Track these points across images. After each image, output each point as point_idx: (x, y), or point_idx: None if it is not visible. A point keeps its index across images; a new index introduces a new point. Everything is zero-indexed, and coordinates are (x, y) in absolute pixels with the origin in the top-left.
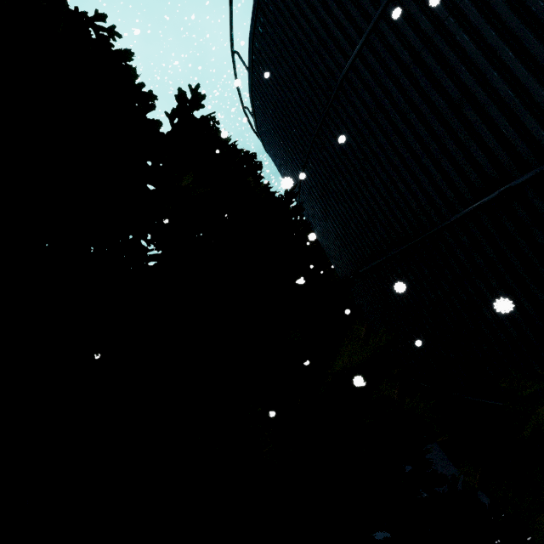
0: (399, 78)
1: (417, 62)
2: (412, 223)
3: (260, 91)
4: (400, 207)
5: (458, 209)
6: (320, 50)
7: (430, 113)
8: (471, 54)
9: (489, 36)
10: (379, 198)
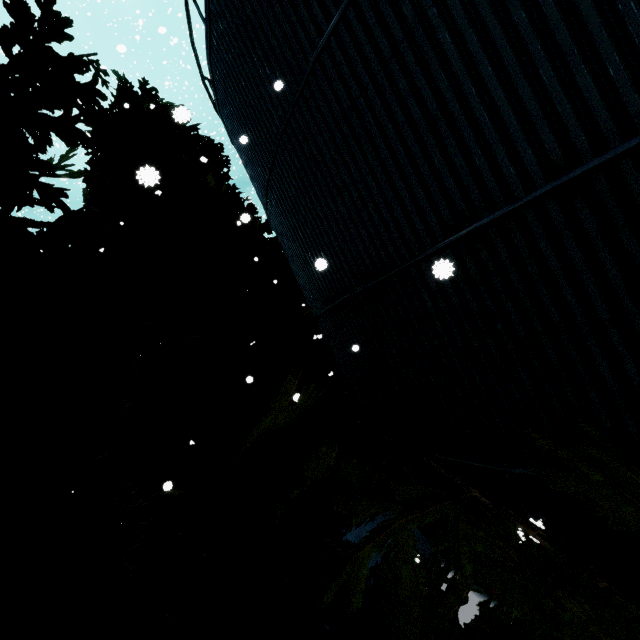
0: (377, 74)
1: (397, 57)
2: (382, 255)
3: (220, 57)
4: (371, 236)
5: (427, 245)
6: (291, 15)
7: (407, 125)
8: (452, 60)
9: (470, 42)
10: (350, 221)
